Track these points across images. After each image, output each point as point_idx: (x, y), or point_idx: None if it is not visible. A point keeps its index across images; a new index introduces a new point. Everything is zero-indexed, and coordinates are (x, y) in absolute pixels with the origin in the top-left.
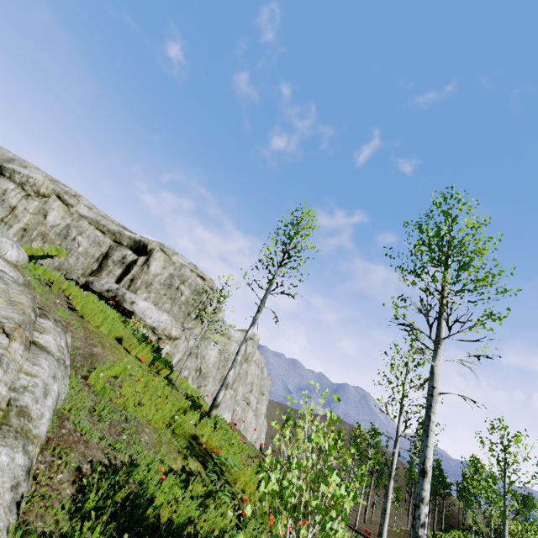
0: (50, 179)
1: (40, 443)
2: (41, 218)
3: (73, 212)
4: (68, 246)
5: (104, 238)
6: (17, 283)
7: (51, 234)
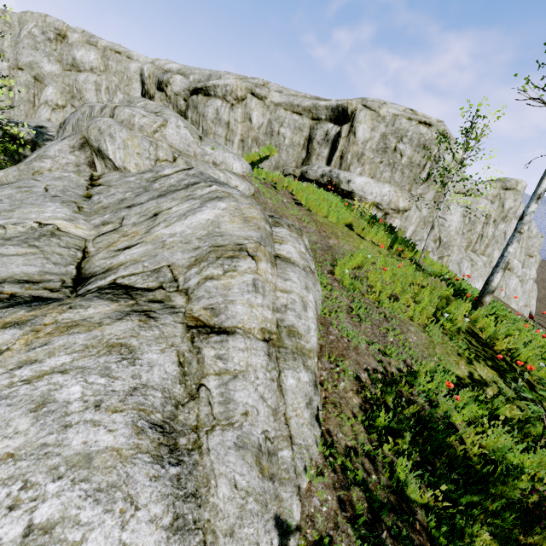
0: (240, 79)
1: (315, 352)
2: (248, 123)
3: (268, 104)
4: (276, 143)
5: (302, 120)
6: (244, 197)
7: (261, 137)
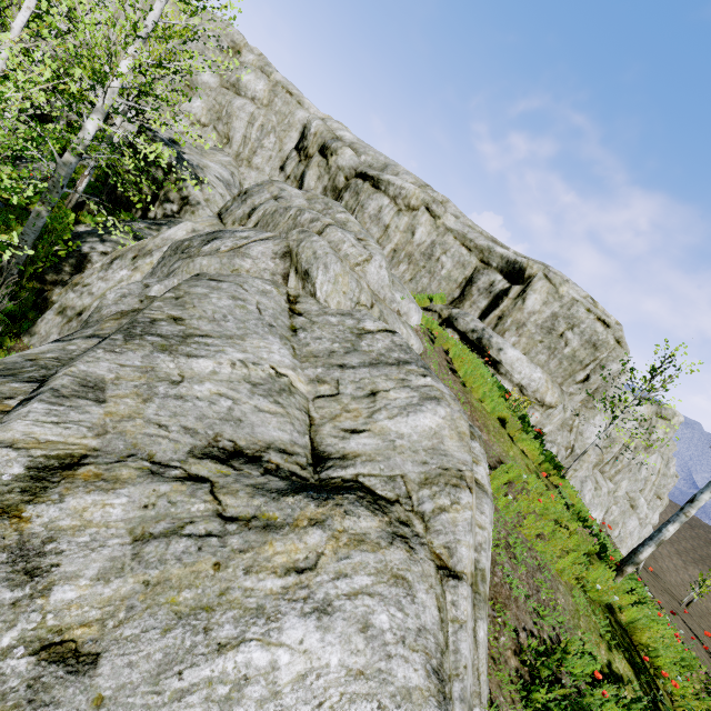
0: (418, 185)
1: None
2: (409, 236)
3: (439, 225)
4: (431, 269)
5: (469, 257)
6: (452, 398)
7: (416, 254)
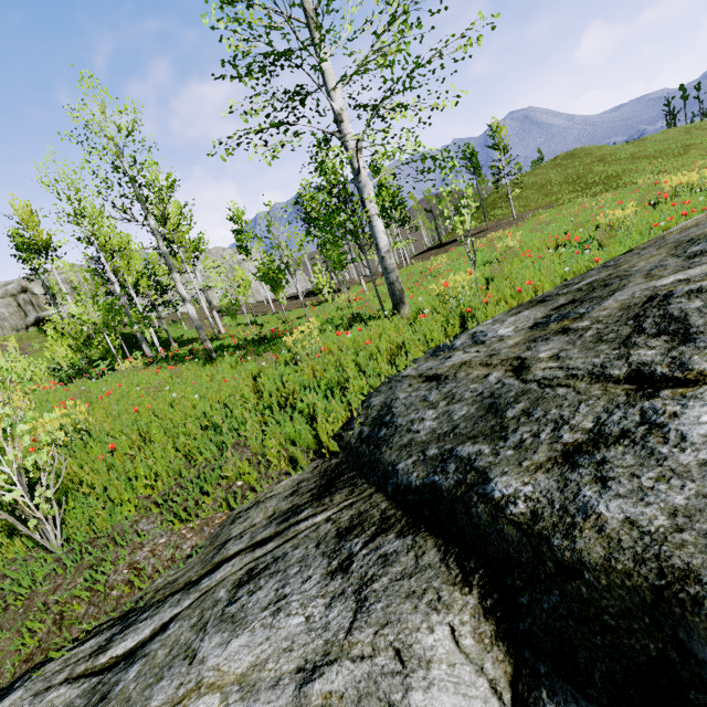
0: None
1: None
2: None
3: None
4: (2, 318)
5: (6, 300)
6: None
7: None
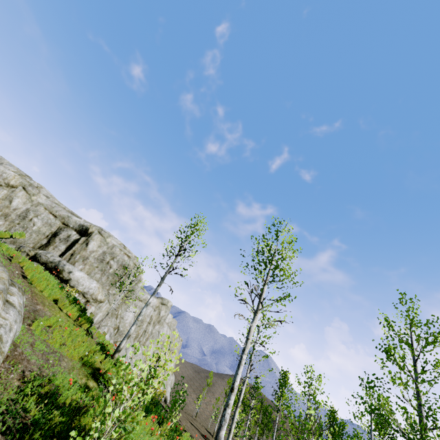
0: (19, 174)
1: (4, 357)
2: (7, 202)
3: (34, 199)
4: (25, 225)
5: (55, 220)
6: (0, 265)
7: (13, 215)
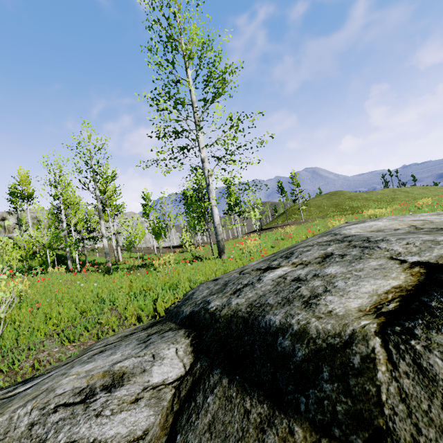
0: None
1: None
2: None
3: None
4: None
5: None
6: None
7: None
